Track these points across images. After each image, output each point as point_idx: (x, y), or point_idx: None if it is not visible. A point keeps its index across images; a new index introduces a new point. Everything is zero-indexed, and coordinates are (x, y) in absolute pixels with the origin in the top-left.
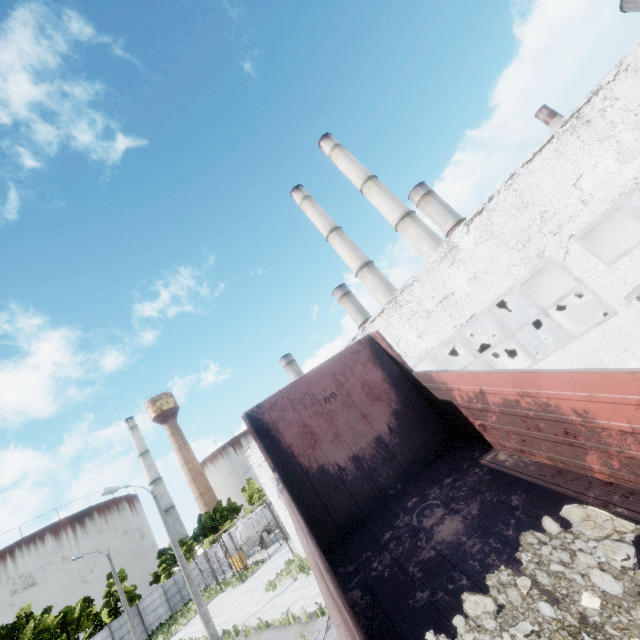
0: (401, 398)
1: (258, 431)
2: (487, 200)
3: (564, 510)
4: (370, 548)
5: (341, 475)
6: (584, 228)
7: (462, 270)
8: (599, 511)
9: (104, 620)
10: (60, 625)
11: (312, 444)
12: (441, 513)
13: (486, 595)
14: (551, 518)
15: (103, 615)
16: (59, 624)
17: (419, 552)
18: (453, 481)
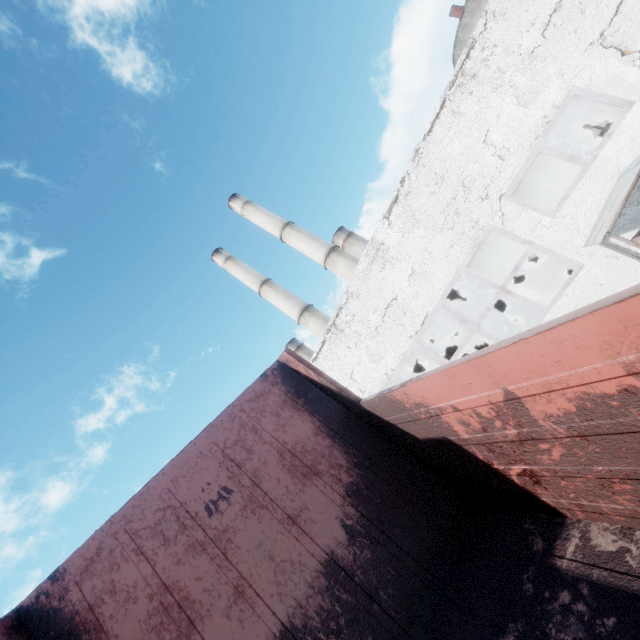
0: (355, 457)
1: None
2: (399, 185)
3: None
4: None
5: None
6: (511, 184)
7: (397, 269)
8: None
9: None
10: None
11: (183, 635)
12: None
13: None
14: None
15: None
16: None
17: None
18: None
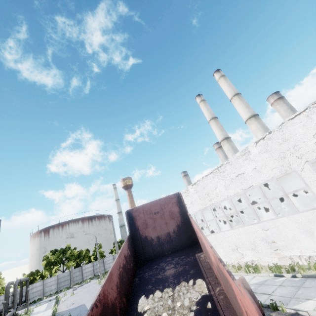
0: (182, 221)
1: (130, 217)
2: (268, 133)
3: (198, 280)
4: (149, 268)
5: (151, 241)
6: (314, 159)
7: (250, 163)
8: (204, 284)
9: (92, 260)
10: (78, 255)
11: (145, 227)
12: (172, 266)
13: (161, 293)
14: (194, 281)
15: (92, 258)
16: (77, 255)
17: (158, 275)
18: (183, 257)
